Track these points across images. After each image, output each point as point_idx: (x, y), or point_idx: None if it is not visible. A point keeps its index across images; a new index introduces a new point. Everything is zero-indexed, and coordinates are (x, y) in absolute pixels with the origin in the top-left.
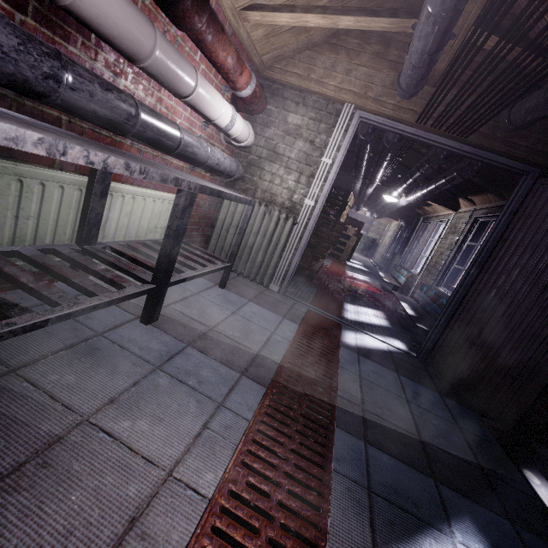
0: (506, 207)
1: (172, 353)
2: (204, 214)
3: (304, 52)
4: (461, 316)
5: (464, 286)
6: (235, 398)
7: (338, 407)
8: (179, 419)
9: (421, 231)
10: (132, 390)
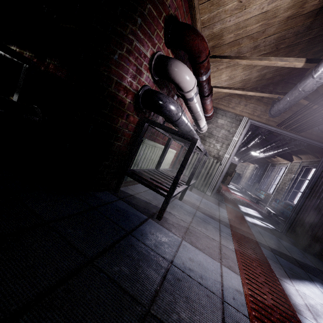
0: (320, 163)
1: (194, 211)
2: (178, 158)
3: (226, 97)
4: (303, 212)
5: (303, 197)
6: (223, 229)
7: (257, 240)
8: (211, 230)
9: (270, 171)
10: (193, 220)
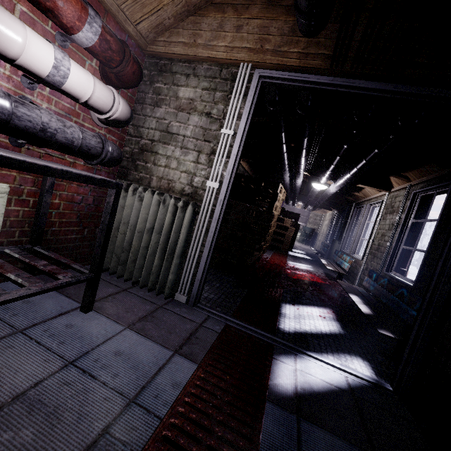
0: None
1: None
2: (87, 212)
3: (187, 19)
4: None
5: (446, 277)
6: None
7: None
8: None
9: (355, 216)
10: None
